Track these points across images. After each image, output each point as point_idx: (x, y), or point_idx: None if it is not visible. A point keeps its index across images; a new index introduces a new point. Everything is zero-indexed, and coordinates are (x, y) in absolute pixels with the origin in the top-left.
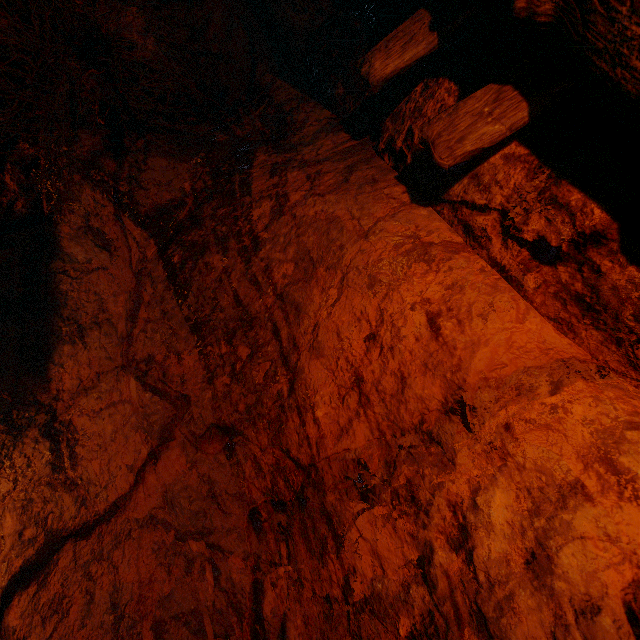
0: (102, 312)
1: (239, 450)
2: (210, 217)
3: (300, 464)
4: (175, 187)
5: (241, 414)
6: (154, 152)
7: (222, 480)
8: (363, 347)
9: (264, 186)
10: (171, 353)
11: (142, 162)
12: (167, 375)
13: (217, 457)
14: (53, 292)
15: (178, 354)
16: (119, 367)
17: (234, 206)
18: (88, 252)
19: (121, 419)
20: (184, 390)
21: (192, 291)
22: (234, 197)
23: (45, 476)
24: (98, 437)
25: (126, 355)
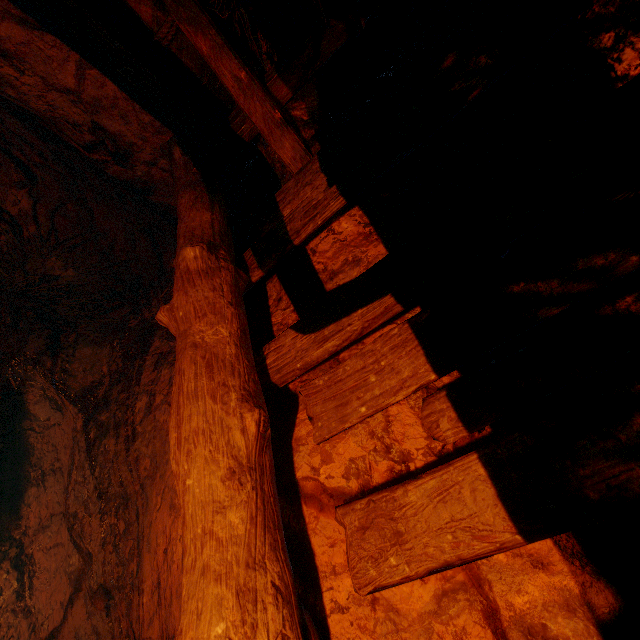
0: (57, 461)
1: (112, 611)
2: (115, 400)
3: (135, 637)
4: (97, 370)
5: (115, 581)
6: (82, 344)
7: (103, 633)
8: (163, 557)
9: (147, 379)
10: (87, 513)
11: (72, 355)
12: (83, 532)
13: (102, 613)
14: (25, 444)
15: (90, 515)
16: (62, 513)
17: (129, 393)
18: (47, 412)
19: (60, 559)
20: (90, 548)
21: (97, 466)
22: (131, 384)
23: (11, 603)
24: (47, 572)
25: (65, 505)
